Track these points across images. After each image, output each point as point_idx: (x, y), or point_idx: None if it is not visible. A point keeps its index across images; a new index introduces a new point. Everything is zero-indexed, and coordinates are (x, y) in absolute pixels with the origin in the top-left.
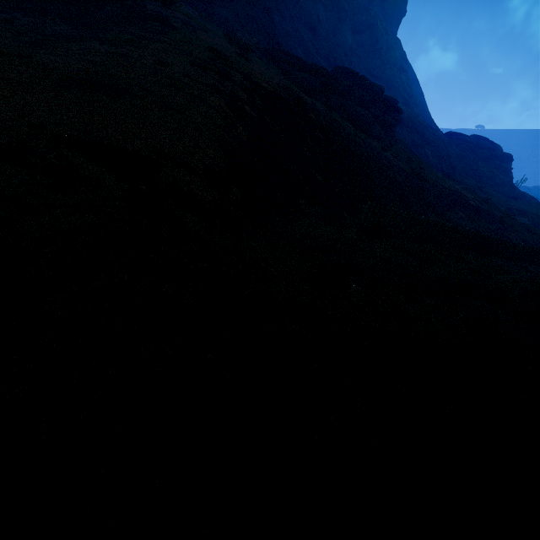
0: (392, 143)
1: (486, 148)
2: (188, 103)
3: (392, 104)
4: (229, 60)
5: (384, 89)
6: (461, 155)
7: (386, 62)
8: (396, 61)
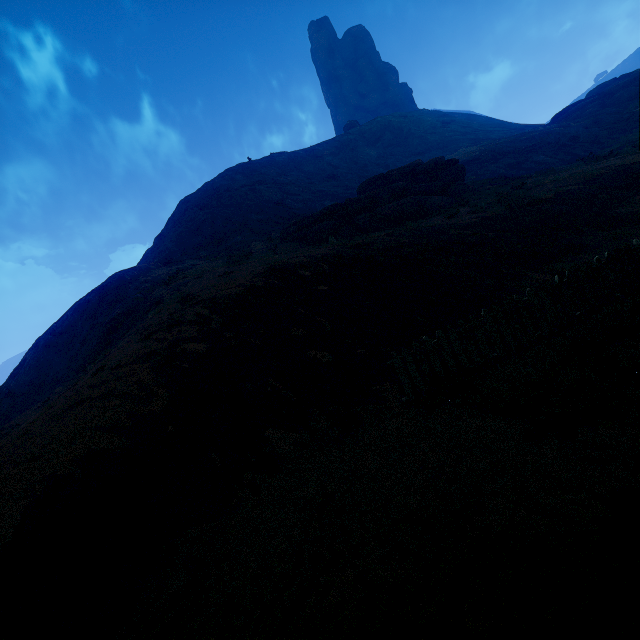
0: (468, 196)
1: (621, 88)
2: (73, 421)
3: (436, 164)
4: (196, 296)
5: (420, 161)
6: (592, 122)
7: (423, 135)
8: (432, 124)
